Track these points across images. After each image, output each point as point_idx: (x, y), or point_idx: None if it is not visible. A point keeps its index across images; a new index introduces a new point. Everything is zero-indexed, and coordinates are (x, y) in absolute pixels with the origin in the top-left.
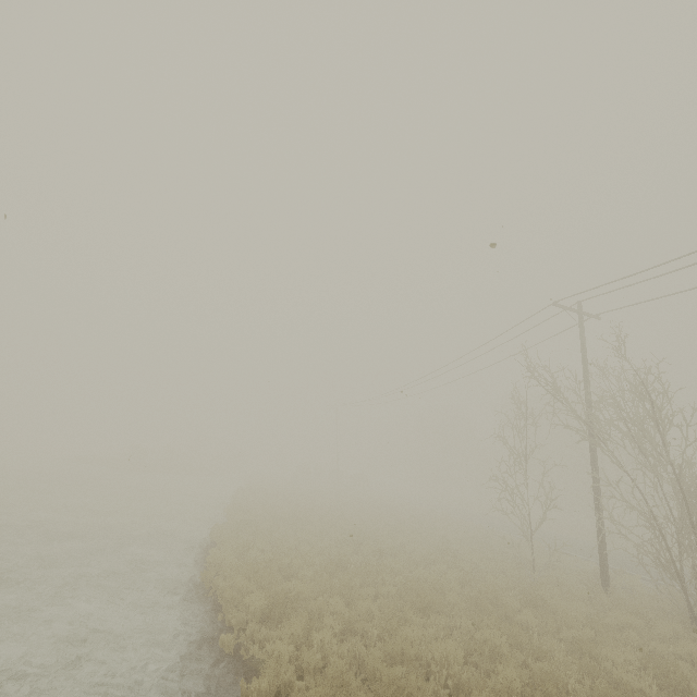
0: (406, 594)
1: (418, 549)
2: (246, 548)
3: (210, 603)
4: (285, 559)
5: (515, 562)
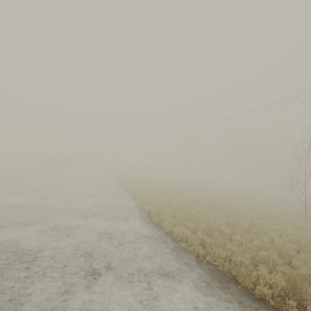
0: (302, 246)
1: (238, 208)
2: (182, 220)
3: (215, 272)
4: (215, 227)
5: (287, 212)
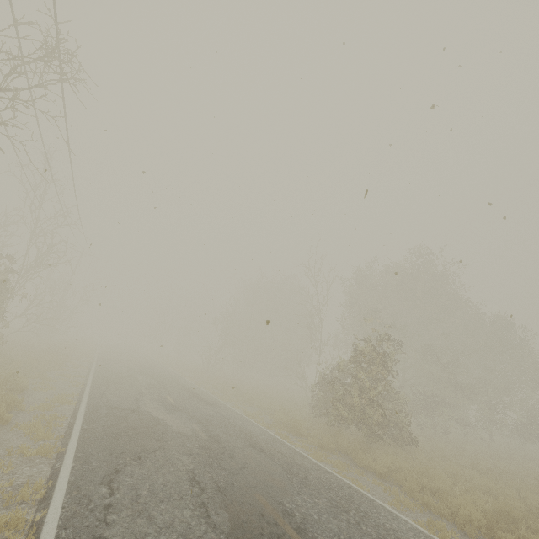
0: None
1: None
2: None
3: None
4: None
5: None
